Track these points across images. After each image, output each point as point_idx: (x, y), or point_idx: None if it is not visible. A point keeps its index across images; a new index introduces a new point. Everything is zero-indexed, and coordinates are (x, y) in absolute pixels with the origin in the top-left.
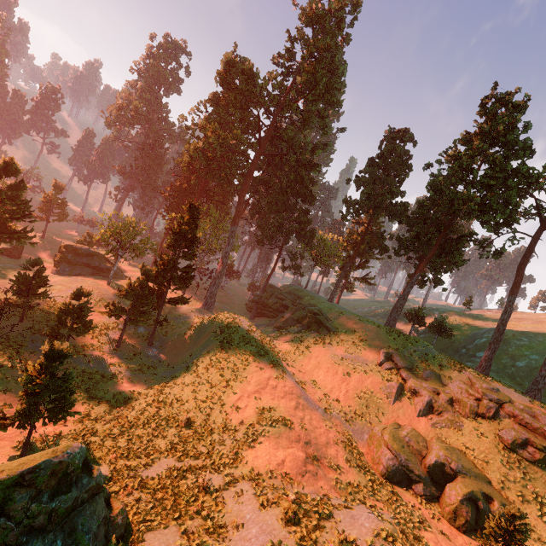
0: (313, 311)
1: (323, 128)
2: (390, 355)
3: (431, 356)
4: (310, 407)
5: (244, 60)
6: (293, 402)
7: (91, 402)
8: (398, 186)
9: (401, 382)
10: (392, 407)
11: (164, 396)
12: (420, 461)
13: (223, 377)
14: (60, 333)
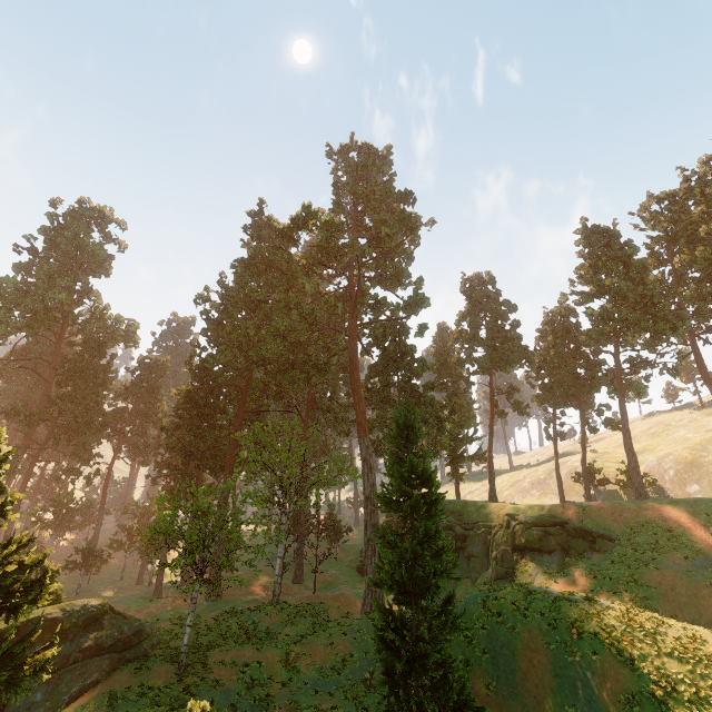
0: (552, 522)
1: (417, 281)
2: None
3: None
4: None
5: (271, 218)
6: None
7: None
8: (512, 330)
9: None
10: None
11: None
12: None
13: None
14: None
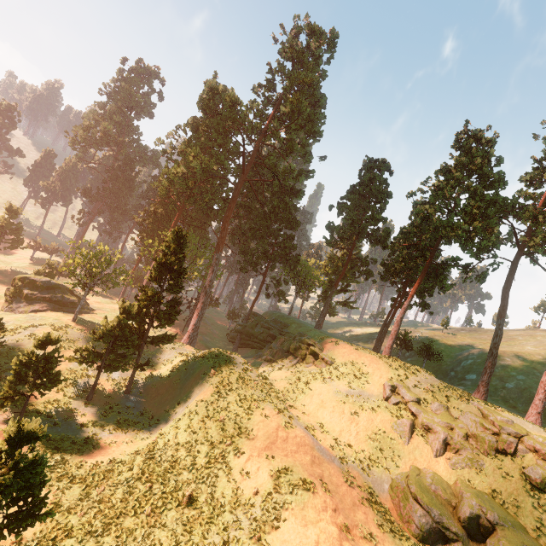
0: (306, 342)
1: (306, 156)
2: (395, 388)
3: (435, 386)
4: (325, 459)
5: (224, 88)
6: (307, 456)
7: (61, 483)
8: (380, 212)
9: (412, 418)
10: (408, 448)
11: (154, 463)
12: (451, 513)
13: (225, 432)
14: (17, 391)
